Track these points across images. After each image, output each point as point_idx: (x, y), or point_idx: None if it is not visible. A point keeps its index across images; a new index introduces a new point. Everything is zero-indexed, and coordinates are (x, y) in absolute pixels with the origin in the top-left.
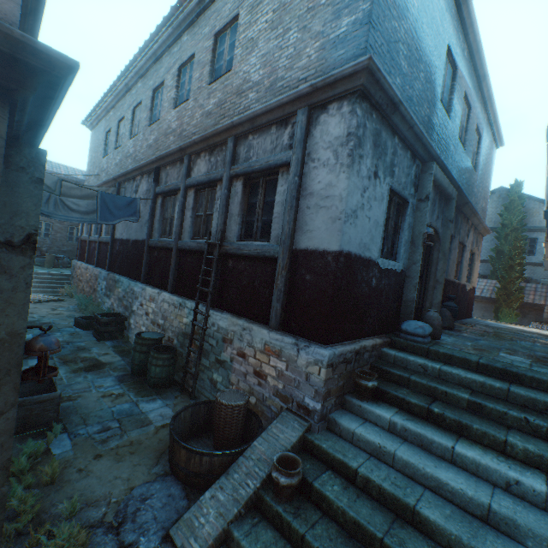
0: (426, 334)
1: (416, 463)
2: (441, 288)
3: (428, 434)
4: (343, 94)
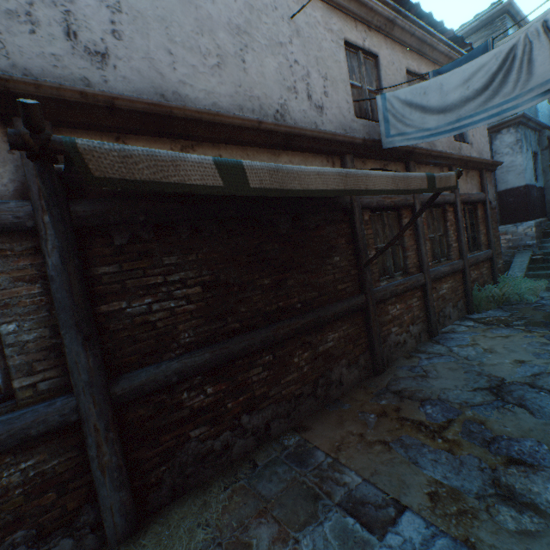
0: None
1: None
2: None
3: None
4: (509, 126)
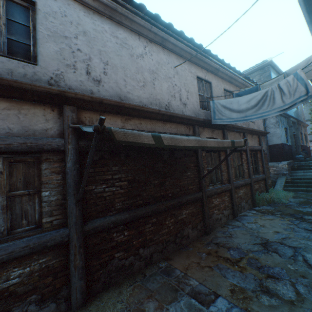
0: (302, 157)
1: (311, 174)
2: (300, 147)
3: (311, 170)
4: None
